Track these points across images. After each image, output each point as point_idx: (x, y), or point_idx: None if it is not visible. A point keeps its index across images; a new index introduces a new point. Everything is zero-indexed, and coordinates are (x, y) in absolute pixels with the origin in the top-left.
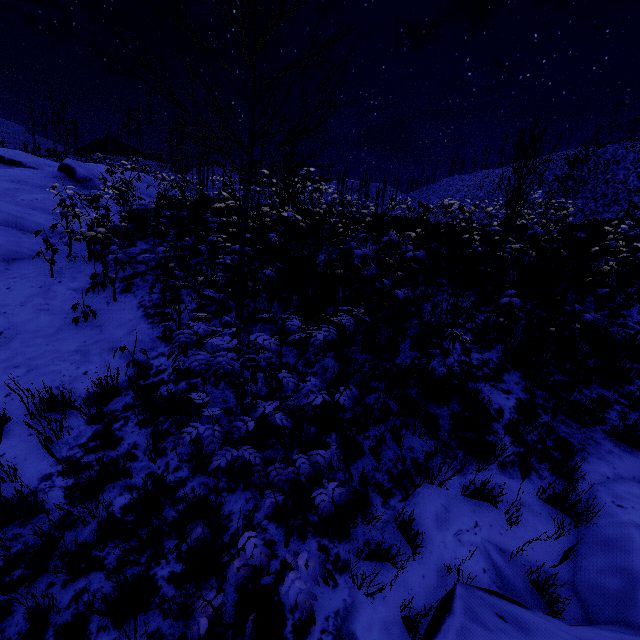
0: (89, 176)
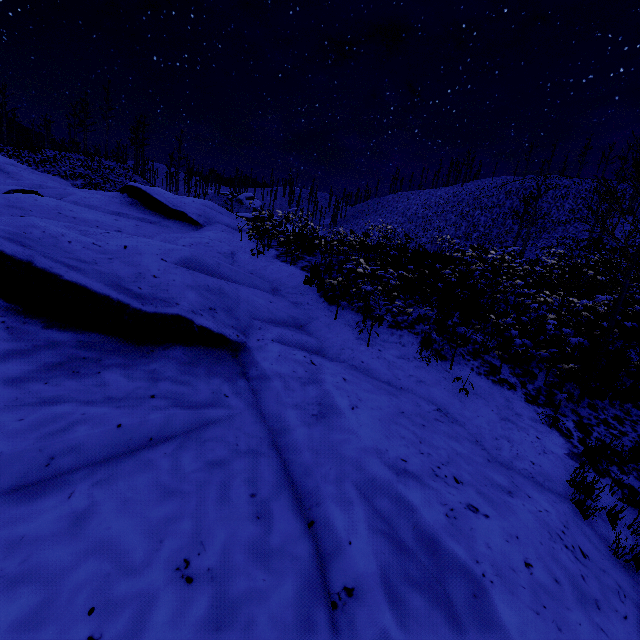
0: (170, 205)
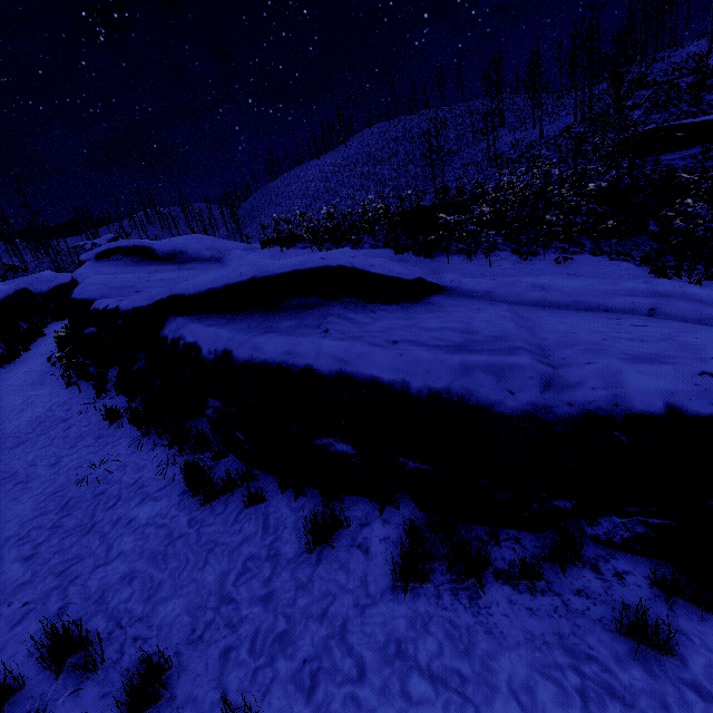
0: (176, 249)
